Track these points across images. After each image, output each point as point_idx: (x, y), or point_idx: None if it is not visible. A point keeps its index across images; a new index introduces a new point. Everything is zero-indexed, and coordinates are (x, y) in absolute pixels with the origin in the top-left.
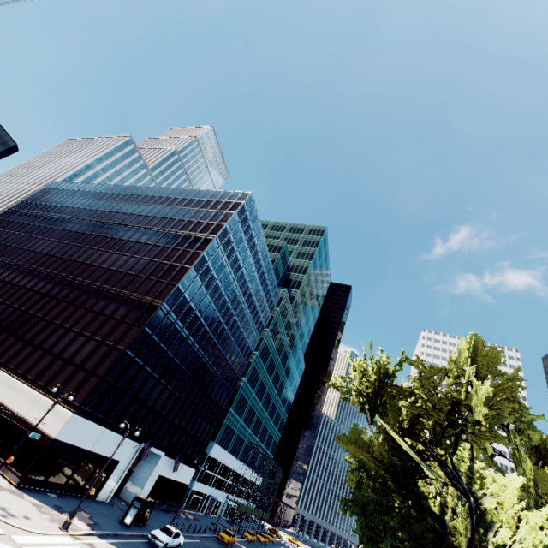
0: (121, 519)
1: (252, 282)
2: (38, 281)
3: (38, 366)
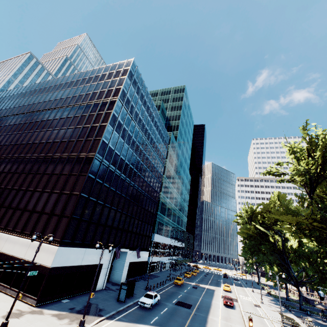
0: (116, 297)
1: (150, 129)
2: None
3: (21, 222)
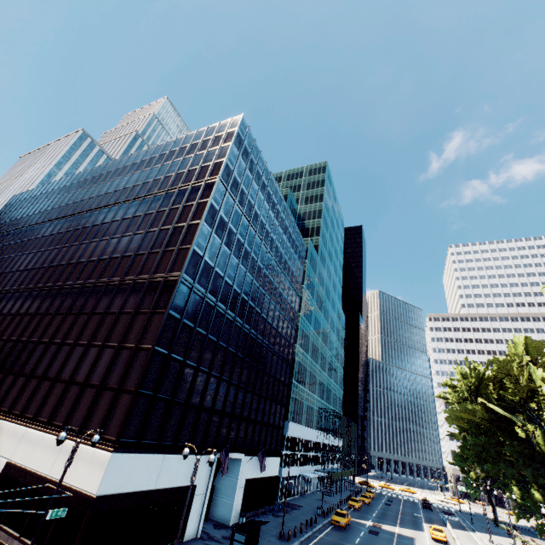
0: None
1: (274, 232)
2: (23, 301)
3: (50, 402)
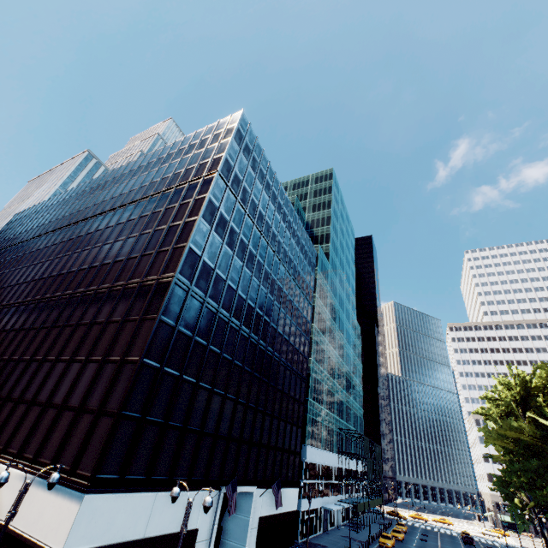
0: None
1: (281, 235)
2: (10, 317)
3: (22, 430)
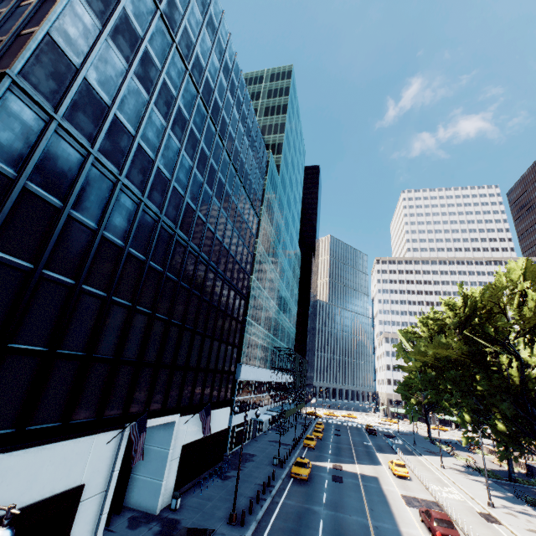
0: None
1: (227, 112)
2: None
3: None
